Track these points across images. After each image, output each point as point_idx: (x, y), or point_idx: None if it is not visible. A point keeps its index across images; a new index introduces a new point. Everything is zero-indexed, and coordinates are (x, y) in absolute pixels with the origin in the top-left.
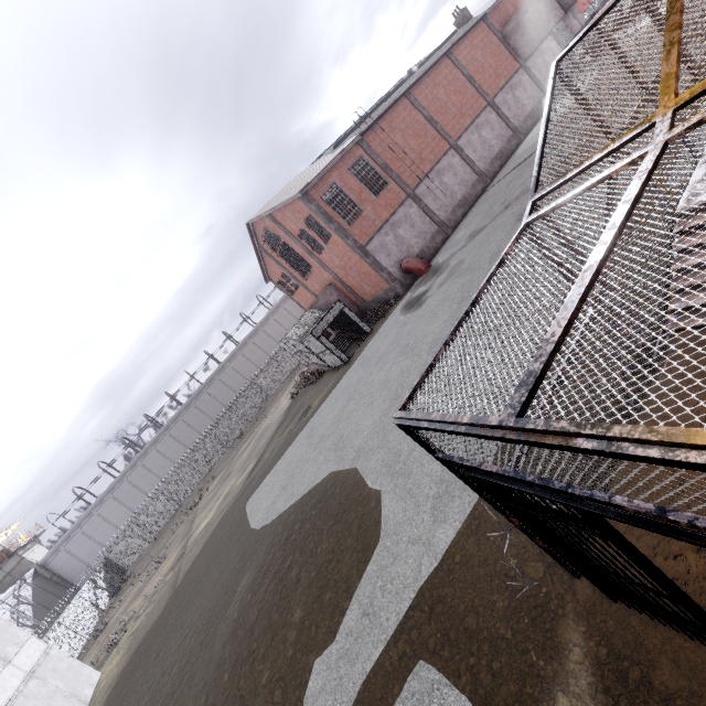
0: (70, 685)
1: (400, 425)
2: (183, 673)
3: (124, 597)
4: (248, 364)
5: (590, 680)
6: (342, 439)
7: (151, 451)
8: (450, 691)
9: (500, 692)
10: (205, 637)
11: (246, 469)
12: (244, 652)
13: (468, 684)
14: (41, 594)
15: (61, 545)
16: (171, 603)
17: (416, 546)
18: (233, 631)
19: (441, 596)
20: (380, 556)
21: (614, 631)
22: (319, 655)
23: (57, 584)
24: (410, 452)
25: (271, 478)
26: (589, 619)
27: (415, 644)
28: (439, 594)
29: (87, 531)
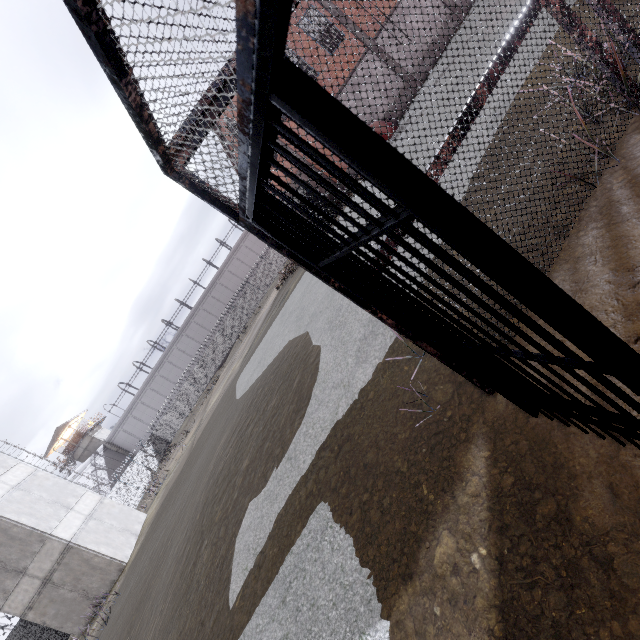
0: (122, 523)
1: (162, 167)
2: (181, 514)
3: (167, 461)
4: (243, 267)
5: (486, 517)
6: (303, 310)
7: (173, 350)
8: (341, 529)
9: (386, 530)
10: (196, 486)
11: (243, 355)
12: (210, 497)
13: (358, 522)
14: (112, 462)
15: (119, 427)
16: (187, 463)
17: (337, 390)
18: (208, 481)
19: (351, 434)
20: (309, 405)
21: (528, 453)
22: (252, 497)
23: (123, 454)
24: (349, 304)
25: (254, 356)
26: (497, 441)
27: (321, 484)
28: (349, 433)
29: (136, 415)
